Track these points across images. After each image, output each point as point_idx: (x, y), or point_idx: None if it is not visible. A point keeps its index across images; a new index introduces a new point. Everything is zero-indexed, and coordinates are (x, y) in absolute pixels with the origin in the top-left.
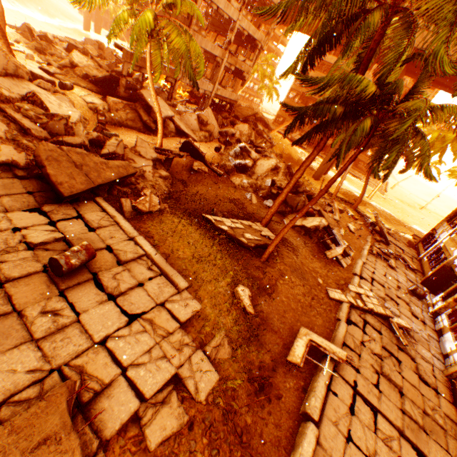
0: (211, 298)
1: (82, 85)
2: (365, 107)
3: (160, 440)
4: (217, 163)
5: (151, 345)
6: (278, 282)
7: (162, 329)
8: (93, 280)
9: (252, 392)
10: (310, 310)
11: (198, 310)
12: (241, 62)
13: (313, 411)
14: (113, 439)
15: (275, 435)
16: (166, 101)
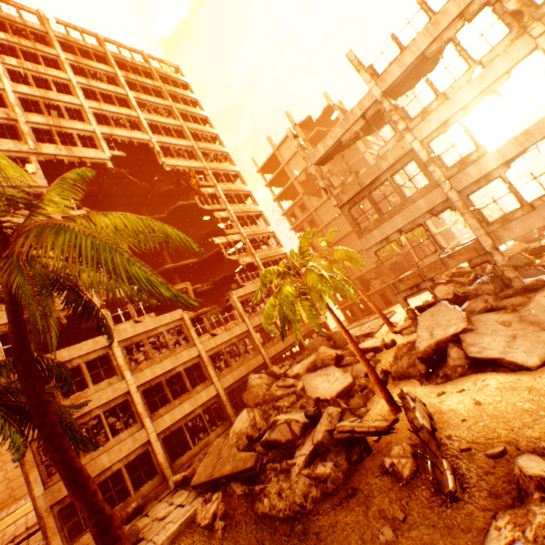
0: None
1: None
2: None
3: None
4: (512, 441)
5: None
6: None
7: None
8: None
9: None
10: None
11: None
12: None
13: None
14: None
15: None
16: (495, 294)
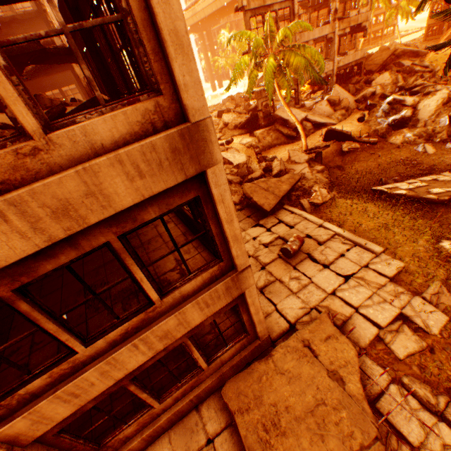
0: (411, 257)
1: (235, 134)
2: None
3: (405, 353)
4: (365, 133)
5: (369, 294)
6: None
7: (373, 283)
8: (308, 258)
9: None
10: None
11: (401, 267)
12: (354, 17)
13: None
14: (367, 349)
15: None
16: (294, 107)
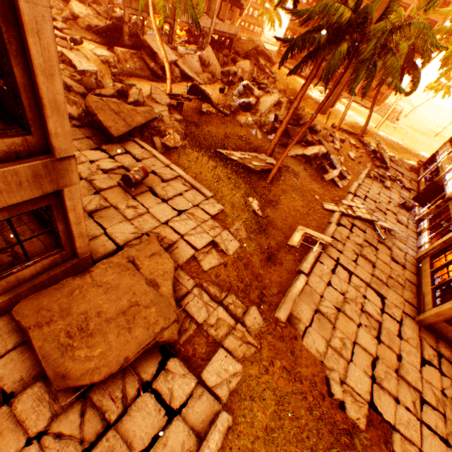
0: (229, 204)
1: (88, 38)
2: (345, 32)
3: (209, 267)
4: (222, 104)
5: (195, 226)
6: (280, 197)
7: (200, 219)
8: (150, 192)
9: (263, 260)
10: (307, 217)
11: (222, 210)
12: None
13: (304, 269)
14: (184, 266)
15: (278, 280)
16: (167, 45)
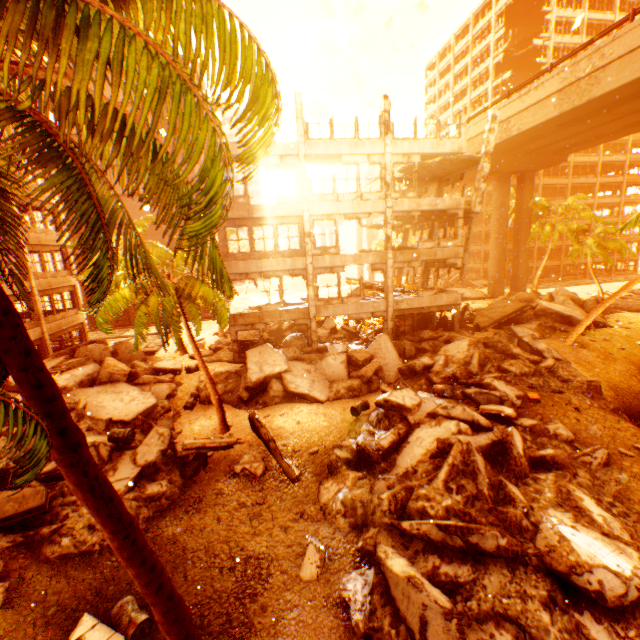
0: None
1: (225, 359)
2: None
3: None
4: (323, 443)
5: None
6: None
7: None
8: None
9: None
10: None
11: None
12: (429, 249)
13: None
14: None
15: None
16: (302, 349)
